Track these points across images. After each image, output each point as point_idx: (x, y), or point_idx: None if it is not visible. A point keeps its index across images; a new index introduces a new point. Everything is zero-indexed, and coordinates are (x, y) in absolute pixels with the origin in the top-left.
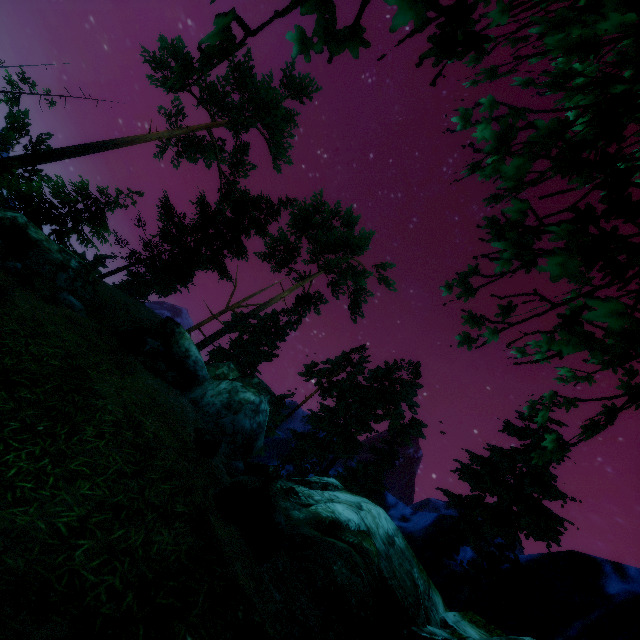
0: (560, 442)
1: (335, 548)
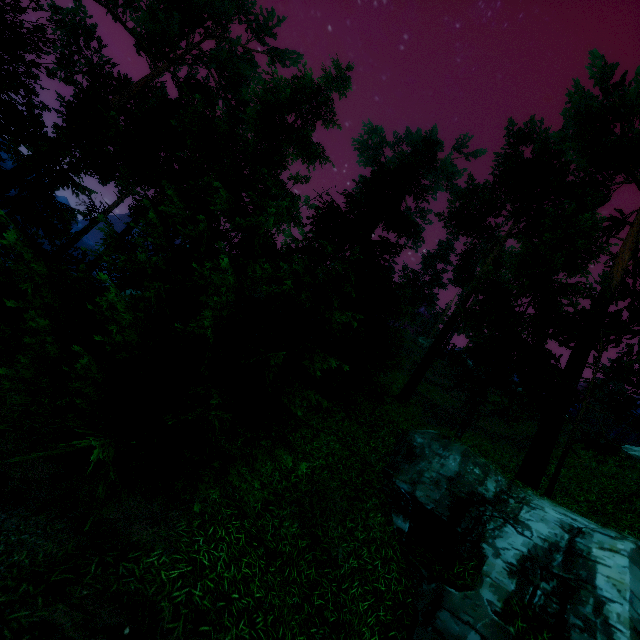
0: None
1: None
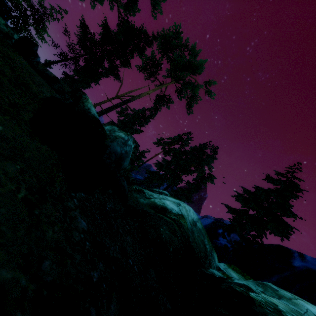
0: (298, 189)
1: (163, 220)
